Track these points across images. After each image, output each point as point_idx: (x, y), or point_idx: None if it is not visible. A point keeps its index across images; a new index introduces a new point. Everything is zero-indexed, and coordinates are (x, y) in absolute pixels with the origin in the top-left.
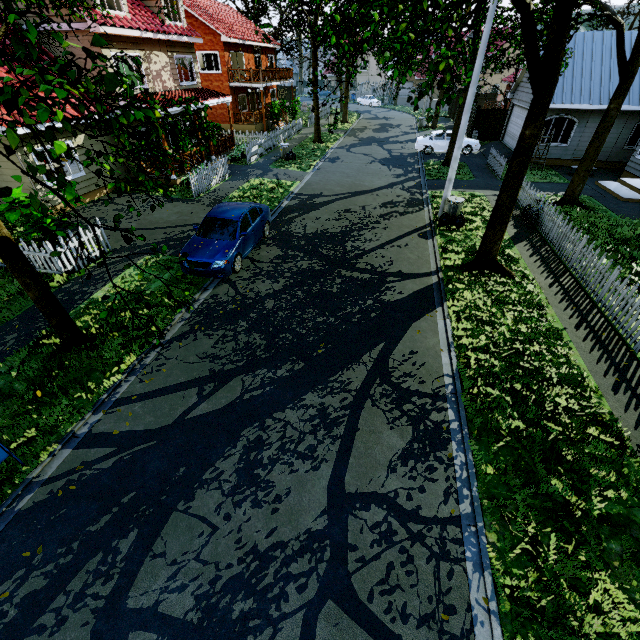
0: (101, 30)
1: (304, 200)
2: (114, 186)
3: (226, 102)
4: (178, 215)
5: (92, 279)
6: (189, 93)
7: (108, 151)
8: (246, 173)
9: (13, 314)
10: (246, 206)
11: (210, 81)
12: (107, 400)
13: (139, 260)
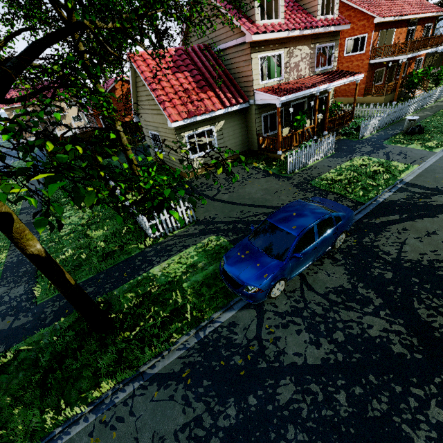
0: (253, 38)
1: (415, 195)
2: (237, 156)
3: (356, 80)
4: (263, 192)
5: (164, 249)
6: (319, 77)
7: (239, 131)
8: (352, 149)
9: (108, 265)
10: (317, 215)
11: (351, 62)
12: (56, 438)
13: (204, 239)
